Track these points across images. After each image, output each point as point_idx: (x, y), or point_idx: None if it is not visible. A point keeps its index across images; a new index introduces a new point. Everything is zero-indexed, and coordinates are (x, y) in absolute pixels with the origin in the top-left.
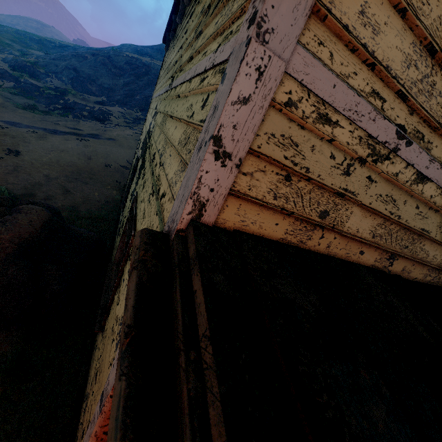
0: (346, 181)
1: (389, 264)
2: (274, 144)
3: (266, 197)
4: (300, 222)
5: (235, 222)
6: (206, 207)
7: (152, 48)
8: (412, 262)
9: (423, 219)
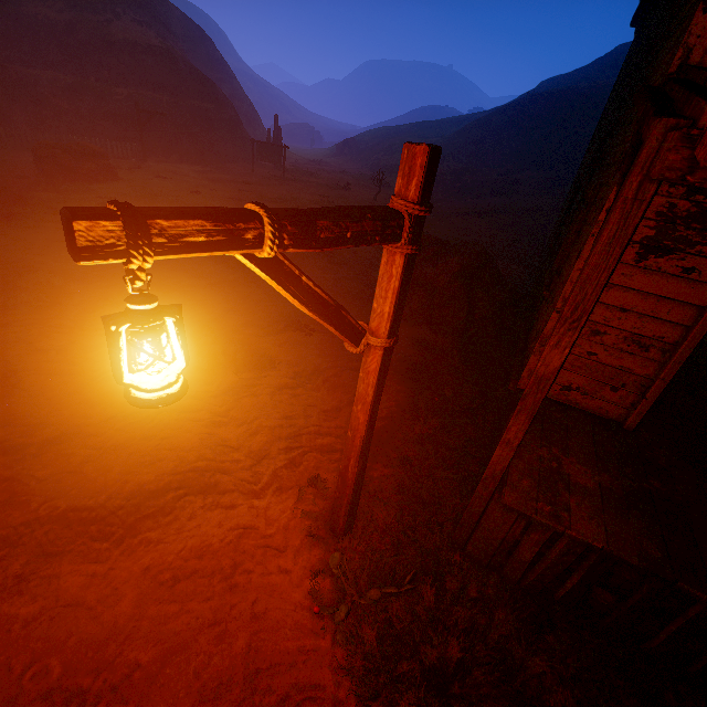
0: None
1: None
2: None
3: None
4: None
5: None
6: (692, 52)
7: (595, 64)
8: None
9: None
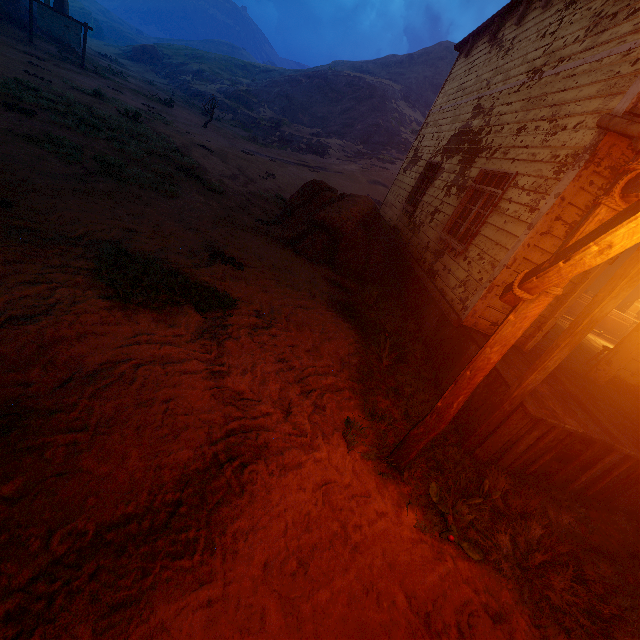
0: None
1: None
2: None
3: None
4: None
5: None
6: None
7: (375, 63)
8: None
9: None
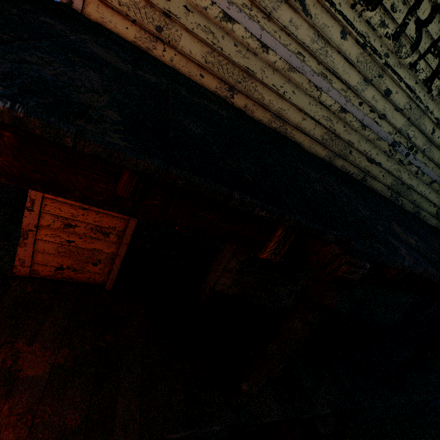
0: (168, 5)
1: (230, 96)
2: None
3: (114, 3)
4: (144, 32)
5: (97, 17)
6: None
7: None
8: (252, 102)
9: (245, 59)
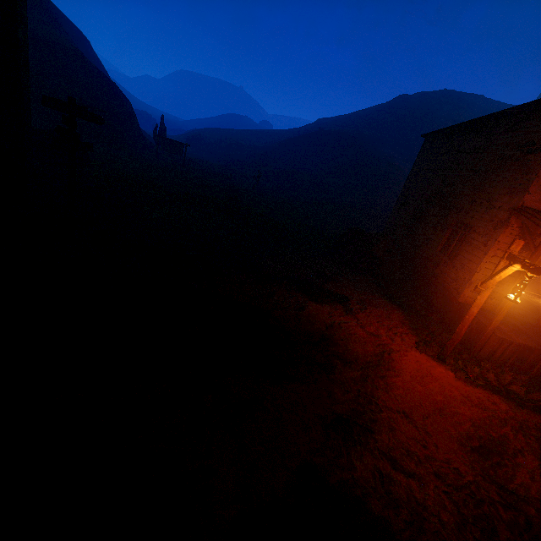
0: None
1: None
2: (539, 191)
3: (537, 201)
4: None
5: (529, 206)
6: (524, 202)
7: (350, 118)
8: None
9: None
